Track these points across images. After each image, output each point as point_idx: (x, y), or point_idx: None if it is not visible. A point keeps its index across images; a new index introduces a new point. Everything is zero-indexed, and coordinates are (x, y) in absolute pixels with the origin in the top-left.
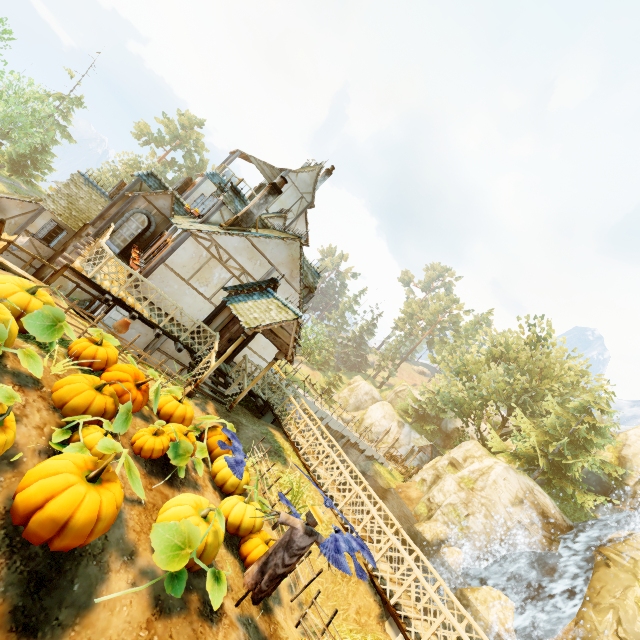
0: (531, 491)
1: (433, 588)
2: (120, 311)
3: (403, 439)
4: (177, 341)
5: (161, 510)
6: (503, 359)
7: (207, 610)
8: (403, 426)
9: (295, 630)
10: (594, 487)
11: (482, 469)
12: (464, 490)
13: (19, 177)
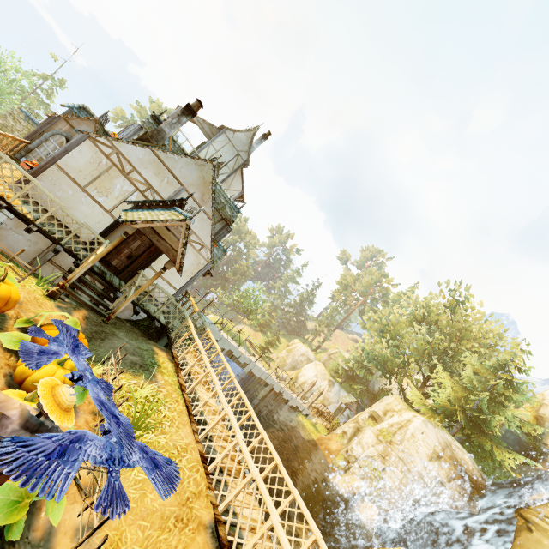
0: (449, 446)
1: (306, 544)
2: (4, 212)
3: (332, 397)
4: (57, 243)
5: None
6: (425, 322)
7: None
8: (333, 385)
9: None
10: (513, 446)
11: (401, 422)
12: (382, 443)
13: None
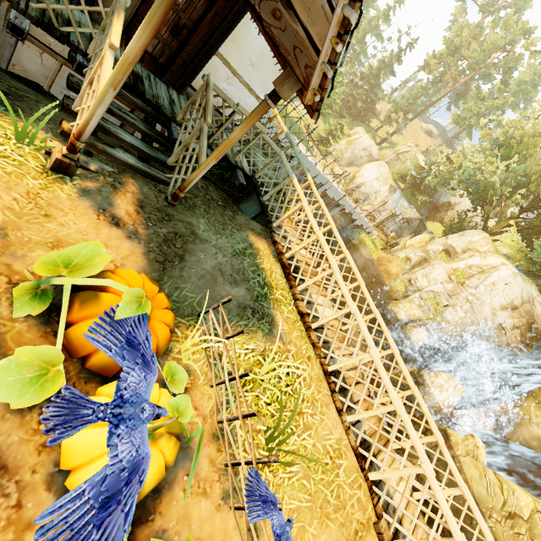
0: (531, 301)
1: None
2: None
3: (389, 204)
4: None
5: None
6: None
7: None
8: (394, 192)
9: None
10: None
11: (483, 267)
12: (453, 283)
13: None
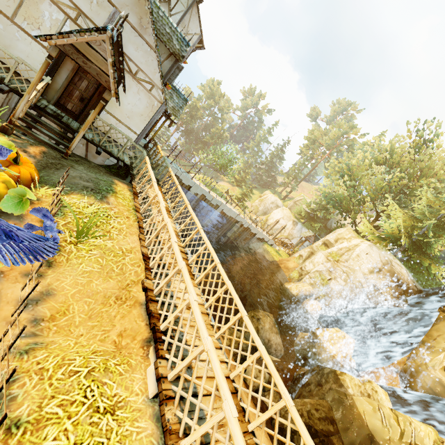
0: (389, 263)
1: (233, 319)
2: None
3: (295, 233)
4: (1, 83)
5: None
6: (386, 165)
7: None
8: (296, 224)
9: None
10: None
11: (349, 247)
12: (330, 261)
13: None
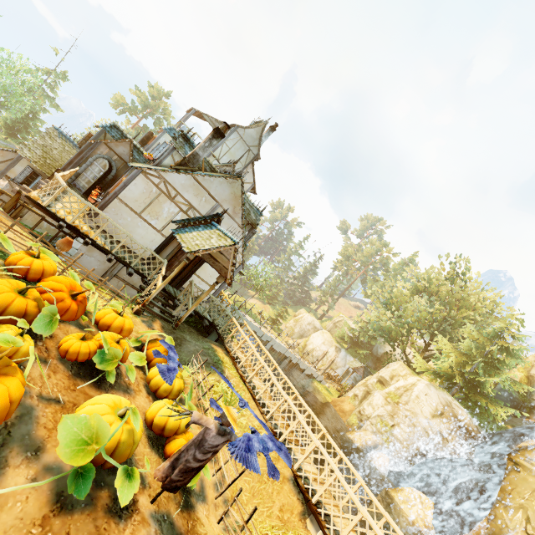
0: (449, 405)
1: (354, 488)
2: (79, 240)
3: (340, 362)
4: (128, 266)
5: (78, 409)
6: (426, 293)
7: (117, 507)
8: (340, 351)
9: (217, 526)
10: (505, 402)
11: (406, 386)
12: (390, 404)
13: (13, 139)
